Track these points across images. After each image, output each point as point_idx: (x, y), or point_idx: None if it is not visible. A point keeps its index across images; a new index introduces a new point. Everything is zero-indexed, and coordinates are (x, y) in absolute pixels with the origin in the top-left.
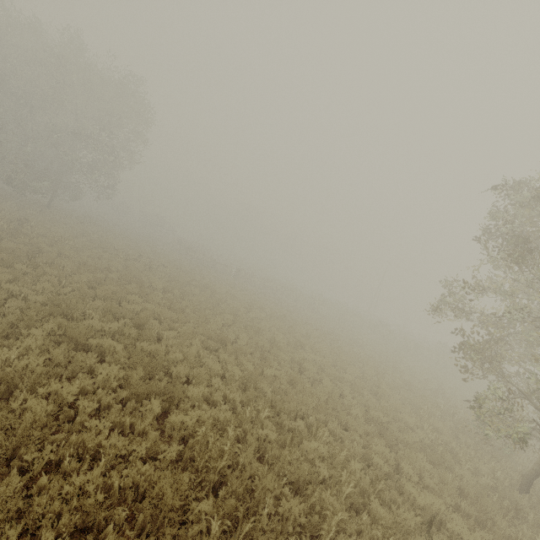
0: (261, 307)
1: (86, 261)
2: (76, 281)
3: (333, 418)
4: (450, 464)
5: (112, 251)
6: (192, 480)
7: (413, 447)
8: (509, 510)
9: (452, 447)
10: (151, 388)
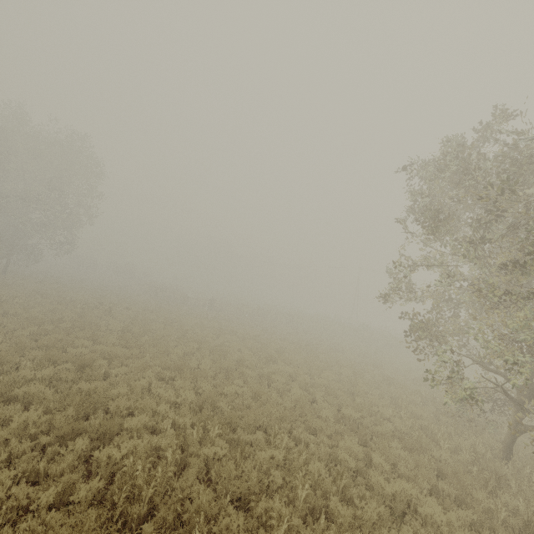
0: (232, 331)
1: (35, 316)
2: (17, 336)
3: (301, 424)
4: (428, 447)
5: (69, 302)
6: (101, 515)
7: (387, 437)
8: (488, 481)
9: (432, 430)
10: (78, 427)
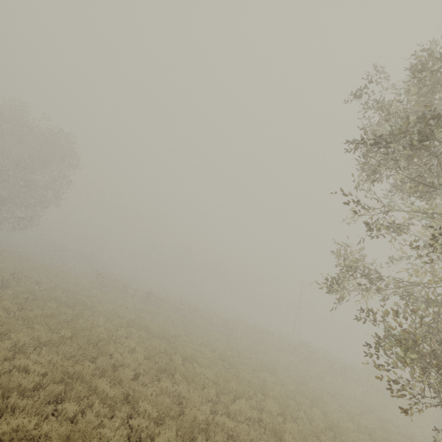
0: (145, 326)
1: None
2: None
3: None
4: None
5: None
6: None
7: None
8: None
9: None
10: None
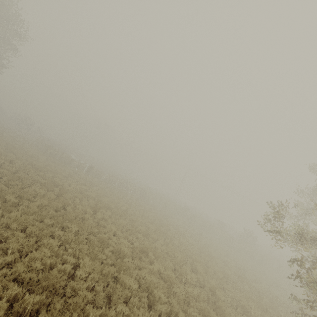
0: (107, 205)
1: None
2: None
3: None
4: None
5: None
6: None
7: None
8: None
9: None
10: None
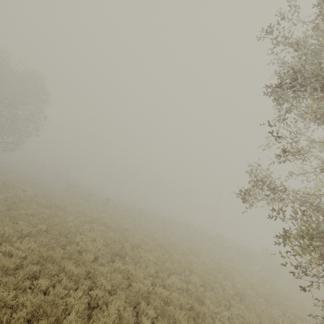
0: (103, 222)
1: None
2: None
3: None
4: None
5: None
6: None
7: None
8: None
9: None
10: None
